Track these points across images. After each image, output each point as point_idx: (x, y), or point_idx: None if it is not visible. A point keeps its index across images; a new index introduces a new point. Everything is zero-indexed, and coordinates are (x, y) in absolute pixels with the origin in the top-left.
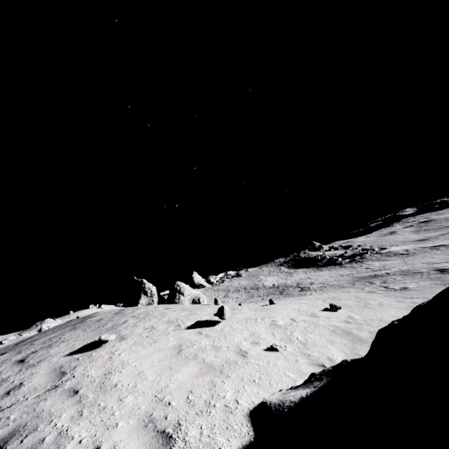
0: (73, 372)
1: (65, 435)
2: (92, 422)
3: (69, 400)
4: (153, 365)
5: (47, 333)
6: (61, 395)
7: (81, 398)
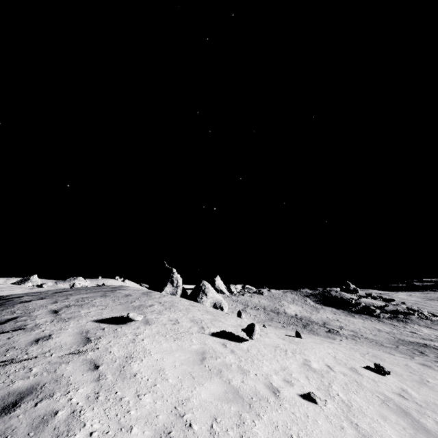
0: (97, 342)
1: (78, 417)
2: (106, 413)
3: (88, 373)
4: (174, 366)
5: (81, 292)
6: (82, 364)
7: (100, 376)
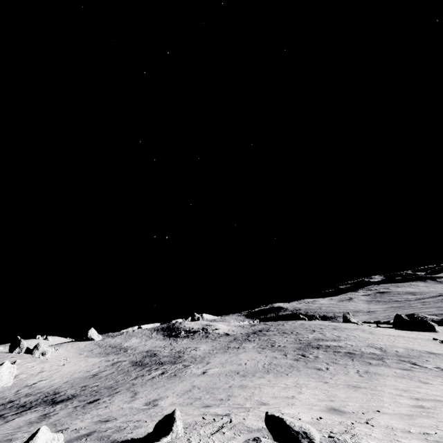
0: None
1: None
2: None
3: None
4: None
5: None
6: None
7: None
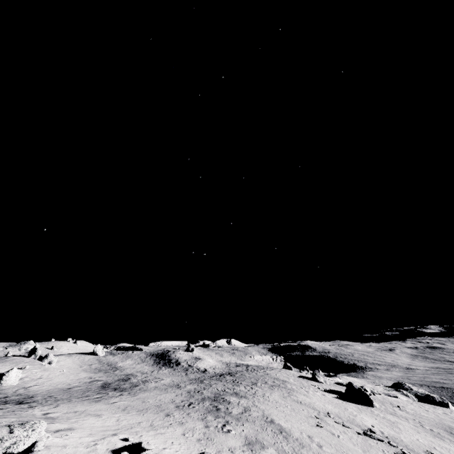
0: None
1: None
2: None
3: None
4: None
5: None
6: None
7: None
